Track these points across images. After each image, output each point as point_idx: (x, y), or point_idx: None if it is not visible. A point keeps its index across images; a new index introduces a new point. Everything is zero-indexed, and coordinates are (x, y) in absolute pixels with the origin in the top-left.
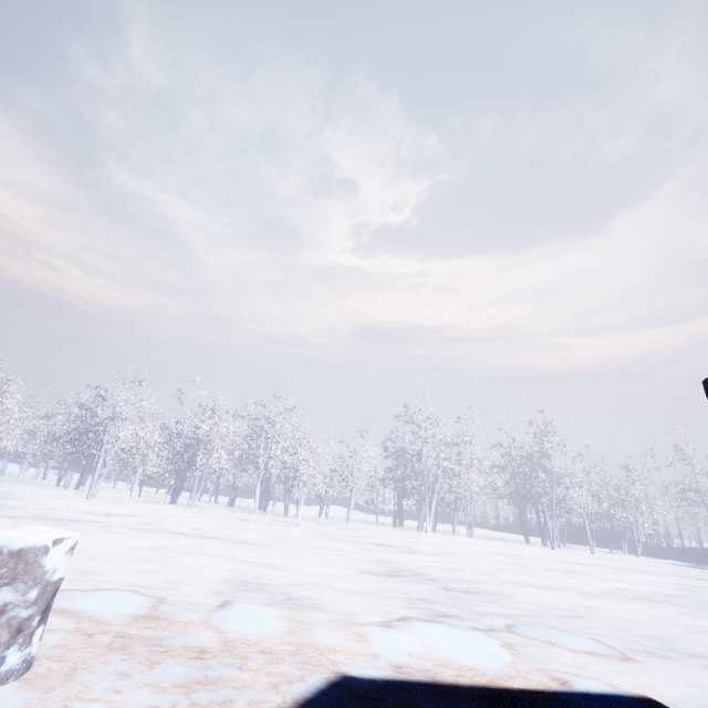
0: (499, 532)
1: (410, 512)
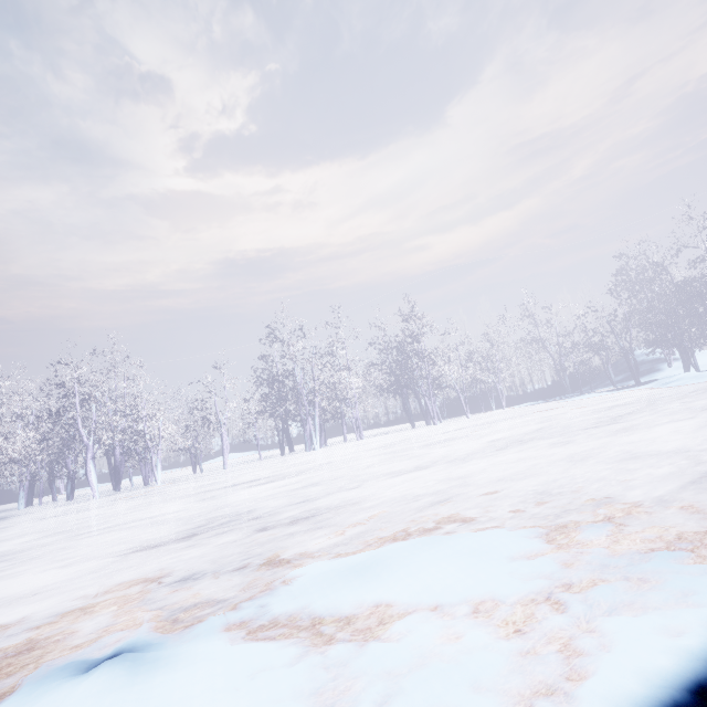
0: (393, 427)
1: None
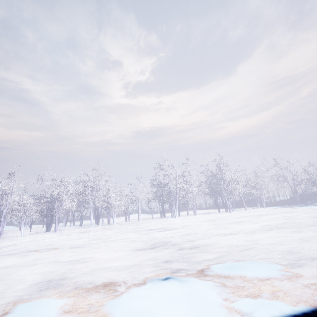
0: (207, 210)
1: (169, 209)
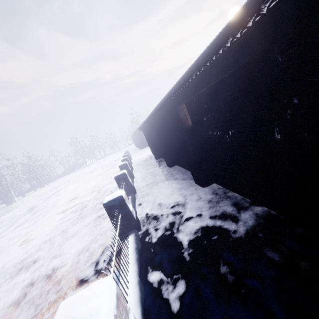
0: None
1: None
